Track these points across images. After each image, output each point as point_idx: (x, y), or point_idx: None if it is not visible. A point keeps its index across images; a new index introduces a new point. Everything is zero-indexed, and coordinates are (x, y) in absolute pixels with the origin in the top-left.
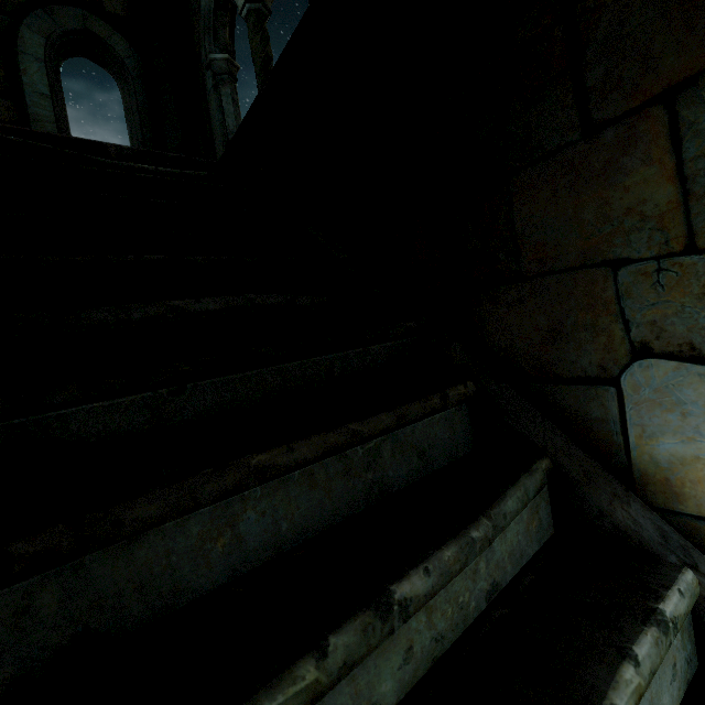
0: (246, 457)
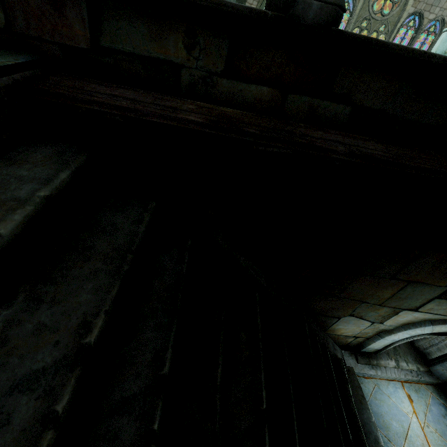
0: None
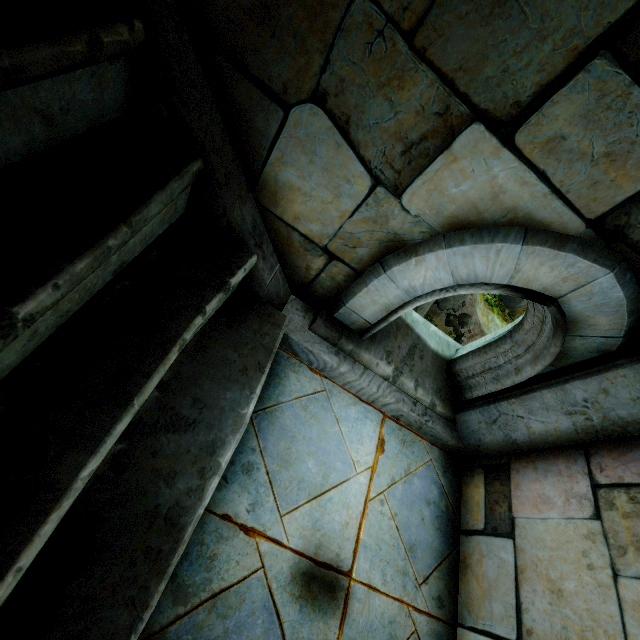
0: None
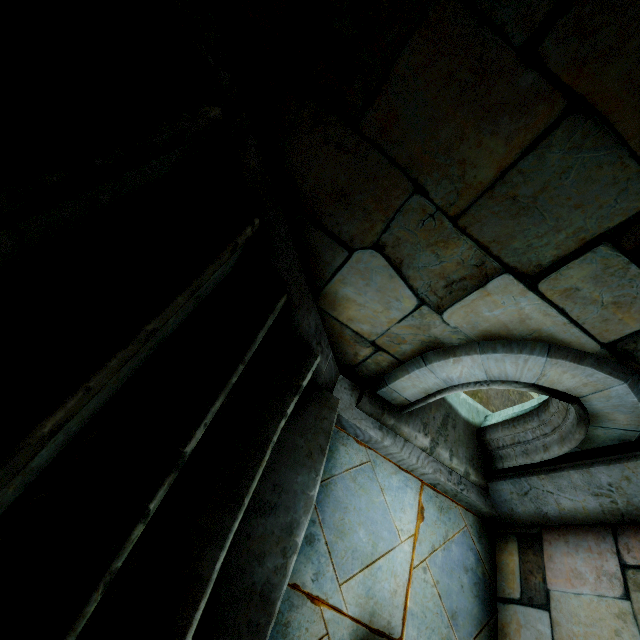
0: (34, 430)
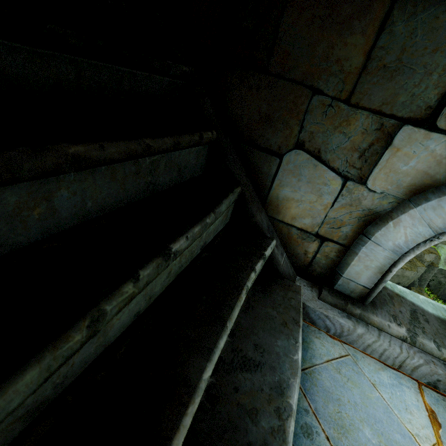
0: (62, 145)
